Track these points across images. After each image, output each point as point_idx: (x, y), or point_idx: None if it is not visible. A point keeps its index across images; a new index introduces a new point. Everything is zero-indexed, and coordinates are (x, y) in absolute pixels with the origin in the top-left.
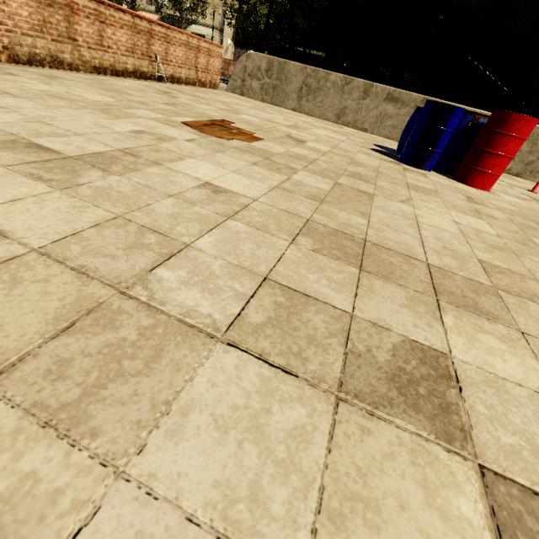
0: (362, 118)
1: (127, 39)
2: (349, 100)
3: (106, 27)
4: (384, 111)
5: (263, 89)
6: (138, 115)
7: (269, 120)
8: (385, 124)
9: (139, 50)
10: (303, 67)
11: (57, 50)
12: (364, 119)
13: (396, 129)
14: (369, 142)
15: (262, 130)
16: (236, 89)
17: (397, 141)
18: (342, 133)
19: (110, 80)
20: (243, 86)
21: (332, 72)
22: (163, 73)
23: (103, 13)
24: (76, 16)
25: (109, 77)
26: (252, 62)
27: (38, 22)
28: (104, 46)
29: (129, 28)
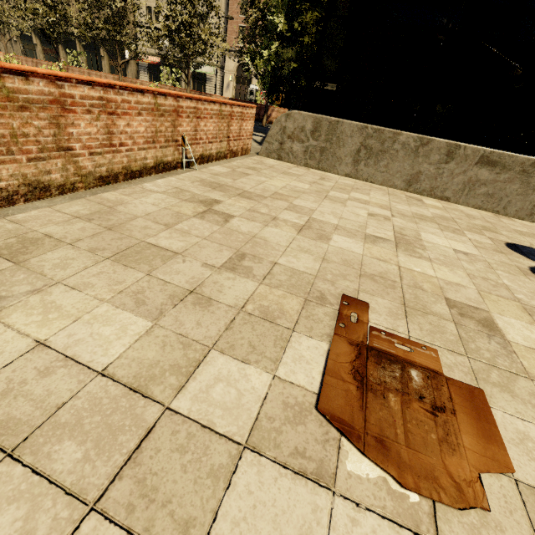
0: (443, 185)
1: (146, 126)
2: (424, 164)
3: (117, 118)
4: (475, 177)
5: (307, 153)
6: (223, 436)
7: (368, 237)
8: (475, 191)
9: (162, 137)
10: (362, 127)
11: (38, 171)
12: (445, 186)
13: (491, 197)
14: (496, 242)
15: (414, 308)
16: (271, 153)
17: (492, 211)
18: (447, 225)
19: (125, 199)
20: (281, 149)
21: (402, 132)
22: (193, 158)
23: (112, 101)
24: (69, 114)
25: (123, 189)
26: (293, 122)
27: (1, 139)
28: (113, 145)
29: (149, 111)
